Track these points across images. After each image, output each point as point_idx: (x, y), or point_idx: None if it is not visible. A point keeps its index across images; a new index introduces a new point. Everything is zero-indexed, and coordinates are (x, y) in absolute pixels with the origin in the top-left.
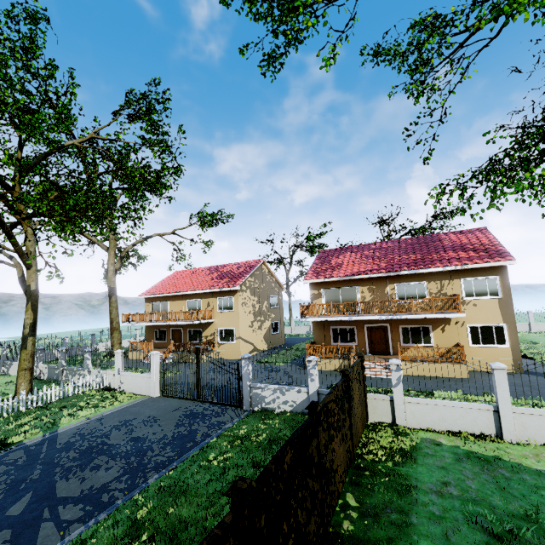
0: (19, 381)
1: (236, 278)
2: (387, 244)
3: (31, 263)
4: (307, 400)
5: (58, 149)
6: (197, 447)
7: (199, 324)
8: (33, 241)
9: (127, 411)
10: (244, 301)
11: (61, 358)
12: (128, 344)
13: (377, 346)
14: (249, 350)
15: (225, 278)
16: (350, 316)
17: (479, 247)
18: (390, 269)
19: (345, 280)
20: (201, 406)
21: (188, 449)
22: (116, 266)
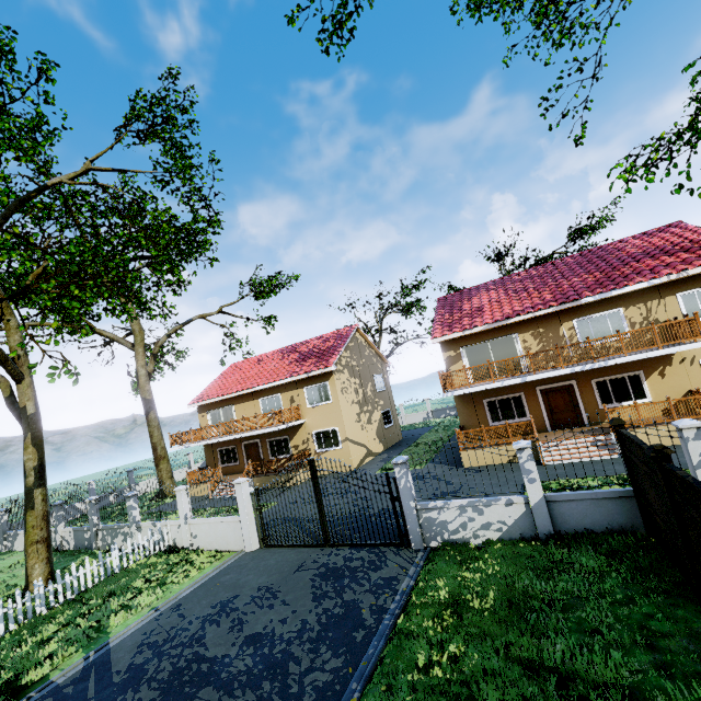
0: (29, 562)
1: (325, 355)
2: (537, 271)
3: (22, 373)
4: (527, 516)
5: (38, 192)
6: (376, 639)
7: (283, 431)
8: (20, 338)
9: (217, 585)
10: (344, 387)
11: (91, 513)
12: (180, 477)
13: (562, 416)
14: (361, 455)
15: (309, 358)
16: (520, 377)
17: (691, 245)
18: (563, 299)
19: (494, 328)
20: (338, 555)
21: (362, 645)
22: (148, 369)
